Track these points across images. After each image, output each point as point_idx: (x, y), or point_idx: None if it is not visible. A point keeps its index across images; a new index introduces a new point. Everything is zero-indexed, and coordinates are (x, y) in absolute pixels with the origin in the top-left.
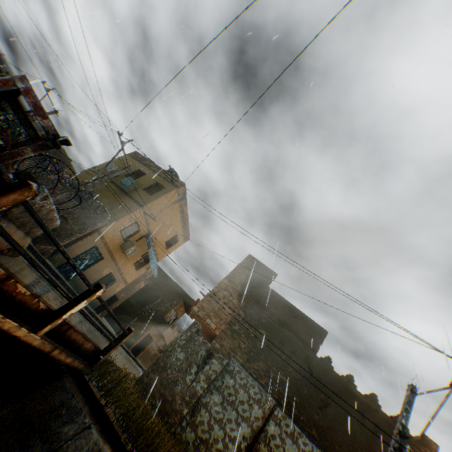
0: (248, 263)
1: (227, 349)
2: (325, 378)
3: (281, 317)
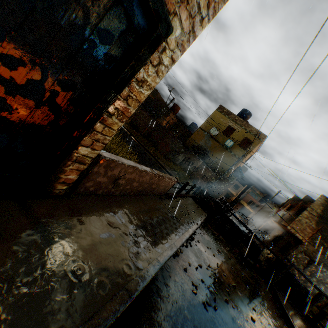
0: (321, 202)
1: (310, 251)
2: None
3: None
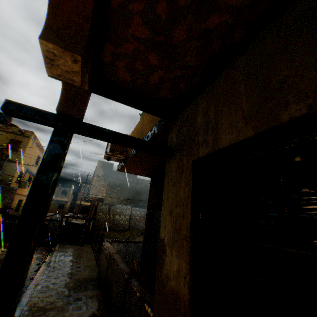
0: (100, 165)
1: (110, 201)
2: (140, 190)
3: (122, 179)
